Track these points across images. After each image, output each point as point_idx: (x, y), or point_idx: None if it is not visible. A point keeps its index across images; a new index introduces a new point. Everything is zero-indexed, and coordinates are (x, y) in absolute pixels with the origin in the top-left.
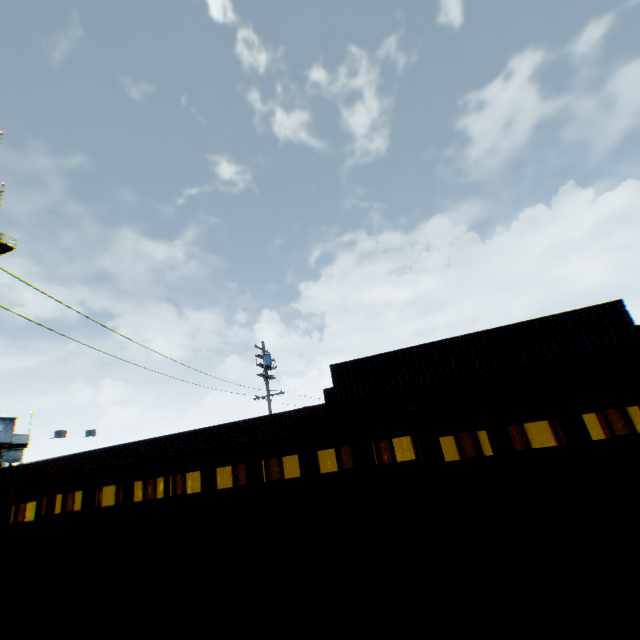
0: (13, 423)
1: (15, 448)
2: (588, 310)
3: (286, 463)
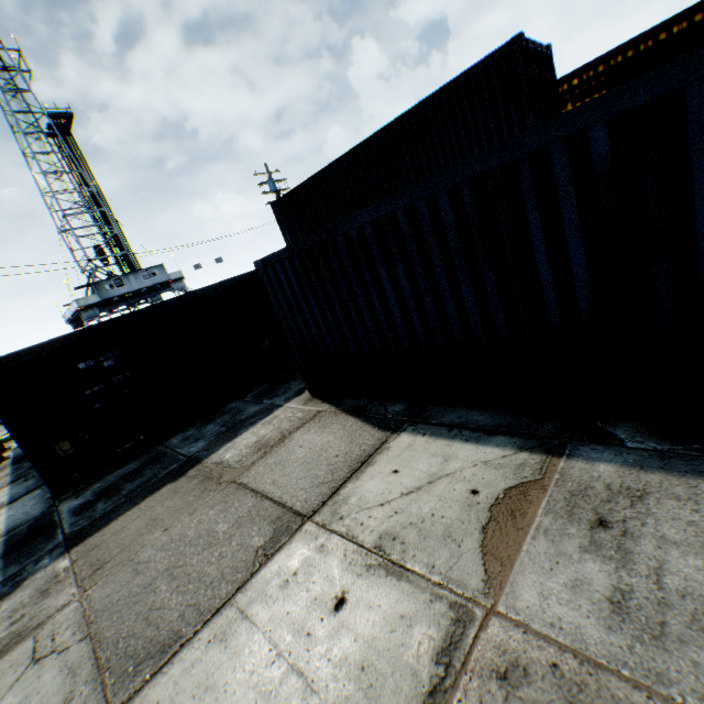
0: (163, 268)
1: (177, 281)
2: (478, 70)
3: None
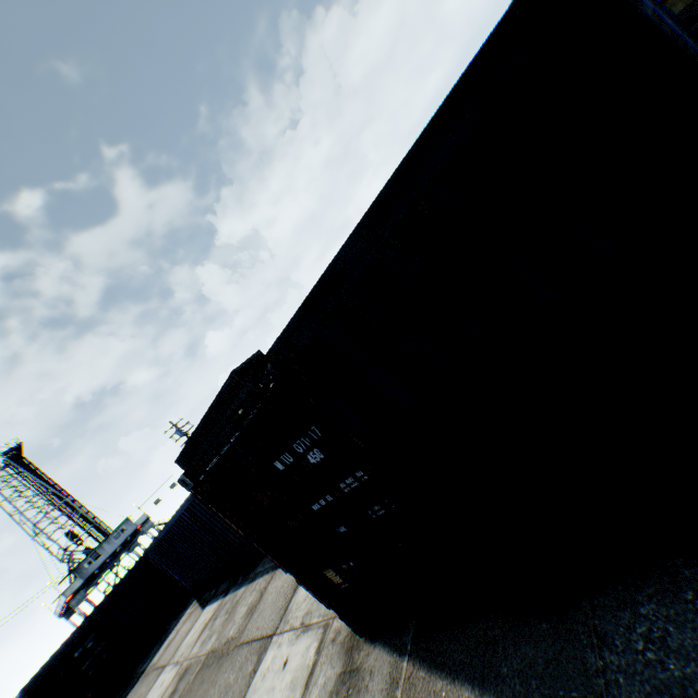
0: (129, 520)
1: (145, 523)
2: (227, 384)
3: None
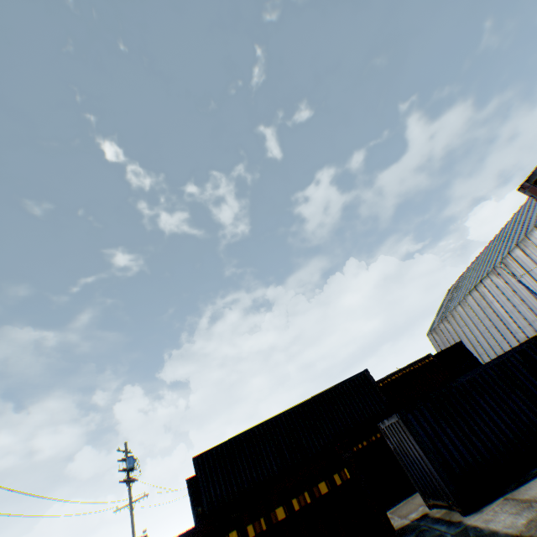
0: None
1: None
2: (353, 378)
3: None
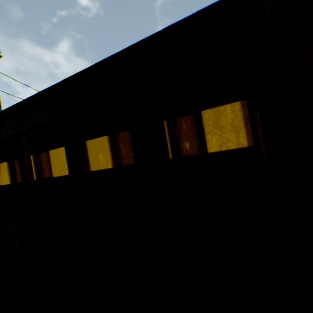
0: None
1: None
2: None
3: (53, 158)
